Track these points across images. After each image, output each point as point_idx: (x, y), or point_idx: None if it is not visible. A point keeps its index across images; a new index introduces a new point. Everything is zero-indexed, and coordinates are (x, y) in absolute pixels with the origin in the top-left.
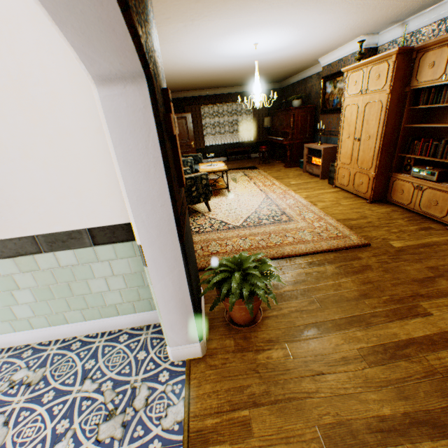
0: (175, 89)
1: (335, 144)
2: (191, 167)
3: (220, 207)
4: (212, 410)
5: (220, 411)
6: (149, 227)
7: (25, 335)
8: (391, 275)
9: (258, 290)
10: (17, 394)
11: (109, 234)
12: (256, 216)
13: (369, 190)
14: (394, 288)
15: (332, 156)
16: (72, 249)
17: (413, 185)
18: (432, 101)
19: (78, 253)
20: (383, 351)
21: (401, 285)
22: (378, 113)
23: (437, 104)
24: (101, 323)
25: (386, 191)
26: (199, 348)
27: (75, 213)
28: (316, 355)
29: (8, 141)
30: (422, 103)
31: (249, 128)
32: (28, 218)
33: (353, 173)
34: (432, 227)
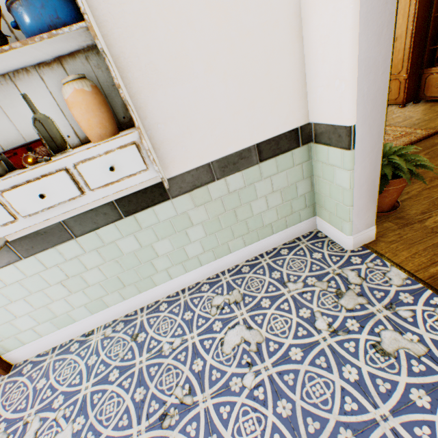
0: None
1: None
2: None
3: None
4: (426, 264)
5: (435, 262)
6: (366, 102)
7: (194, 274)
8: None
9: (422, 163)
10: (233, 311)
11: (273, 147)
12: None
13: (402, 94)
14: None
15: None
16: (240, 171)
17: None
18: None
19: (245, 174)
20: None
21: None
22: (405, 9)
23: None
24: (258, 246)
25: (417, 91)
26: (374, 232)
27: (246, 129)
28: None
29: (193, 53)
30: None
31: None
32: (205, 143)
33: None
34: None
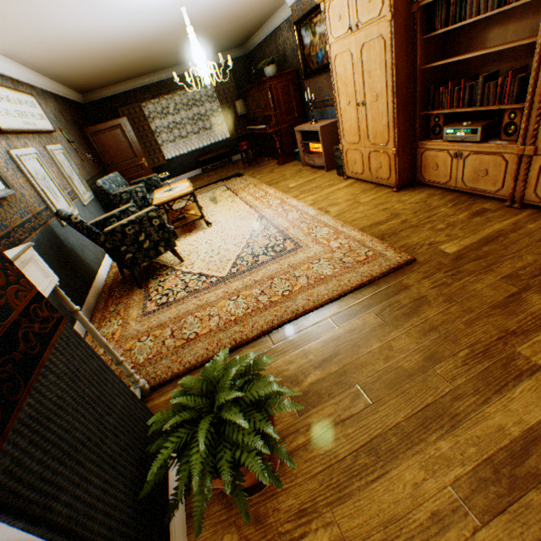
0: (92, 86)
1: (334, 118)
2: (145, 198)
3: (197, 250)
4: None
5: None
6: None
7: None
8: (459, 306)
9: (249, 460)
10: None
11: None
12: (249, 252)
13: (393, 174)
14: (471, 330)
15: (333, 136)
16: None
17: (449, 154)
18: (455, 18)
19: None
20: (494, 475)
21: (479, 322)
22: (381, 55)
23: (462, 21)
24: None
25: (414, 170)
26: None
27: None
28: (386, 524)
29: None
30: (440, 25)
31: (220, 121)
32: None
33: (367, 155)
34: (486, 208)
